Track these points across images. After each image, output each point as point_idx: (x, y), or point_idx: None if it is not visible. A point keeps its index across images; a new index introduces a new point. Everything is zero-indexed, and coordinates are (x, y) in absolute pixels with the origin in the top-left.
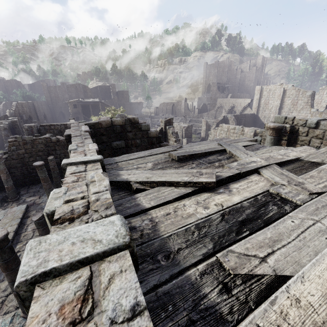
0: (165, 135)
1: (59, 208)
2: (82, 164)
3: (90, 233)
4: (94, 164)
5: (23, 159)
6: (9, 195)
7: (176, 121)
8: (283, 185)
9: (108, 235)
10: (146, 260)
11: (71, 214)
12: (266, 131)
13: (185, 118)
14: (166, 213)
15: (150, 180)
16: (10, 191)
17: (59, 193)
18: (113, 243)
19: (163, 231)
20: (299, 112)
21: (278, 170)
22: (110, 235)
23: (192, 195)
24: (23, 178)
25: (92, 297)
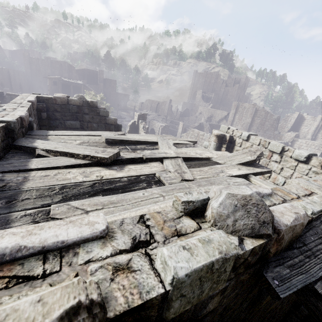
0: (137, 128)
1: None
2: None
3: None
4: None
5: None
6: None
7: (158, 119)
8: (170, 172)
9: None
10: None
11: None
12: (213, 137)
13: (166, 118)
14: (45, 175)
15: (55, 149)
16: None
17: None
18: None
19: (28, 186)
20: (264, 132)
21: (179, 162)
22: None
23: (86, 167)
24: None
25: None
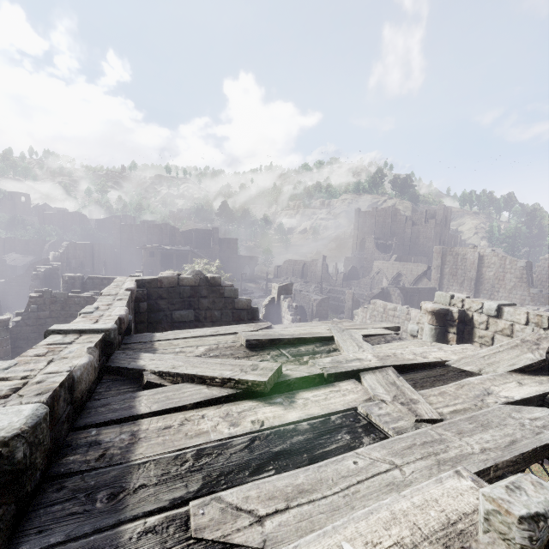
0: (277, 309)
1: None
2: (76, 333)
3: None
4: (93, 335)
5: (43, 326)
6: None
7: (307, 289)
8: (384, 402)
9: None
10: (77, 497)
11: None
12: (424, 315)
13: (320, 285)
14: (164, 426)
15: (175, 371)
16: None
17: None
18: None
19: (140, 453)
20: (509, 292)
21: (391, 377)
22: None
23: (228, 402)
24: None
25: None
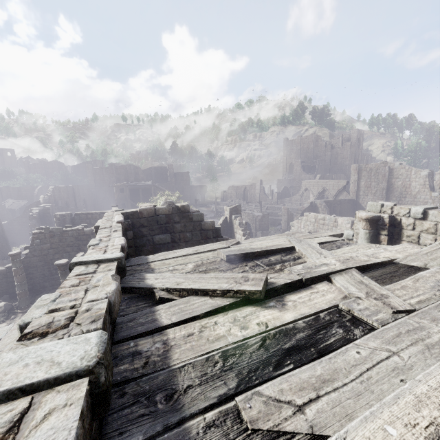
0: (230, 226)
1: (36, 319)
2: (94, 263)
3: (53, 352)
4: (109, 264)
5: (47, 255)
6: (20, 304)
7: (249, 208)
8: (359, 299)
9: (73, 356)
10: (140, 400)
11: (47, 328)
12: (359, 222)
13: (260, 204)
14: (187, 334)
15: (180, 287)
16: (22, 299)
17: (46, 300)
18: (73, 367)
19: (176, 359)
20: (414, 197)
21: (357, 277)
22: (75, 356)
23: (231, 309)
24: (42, 280)
25: (12, 437)
